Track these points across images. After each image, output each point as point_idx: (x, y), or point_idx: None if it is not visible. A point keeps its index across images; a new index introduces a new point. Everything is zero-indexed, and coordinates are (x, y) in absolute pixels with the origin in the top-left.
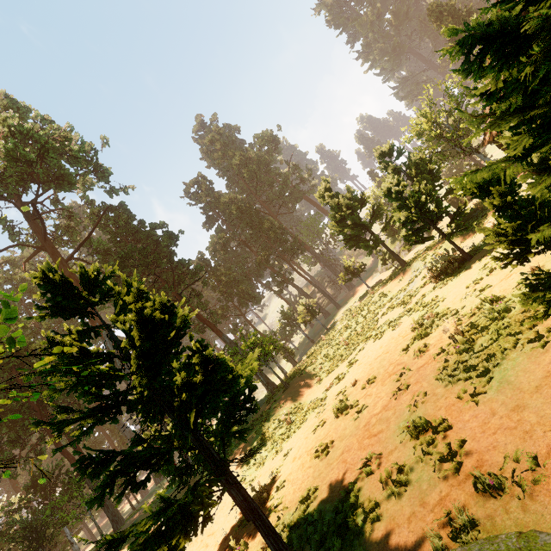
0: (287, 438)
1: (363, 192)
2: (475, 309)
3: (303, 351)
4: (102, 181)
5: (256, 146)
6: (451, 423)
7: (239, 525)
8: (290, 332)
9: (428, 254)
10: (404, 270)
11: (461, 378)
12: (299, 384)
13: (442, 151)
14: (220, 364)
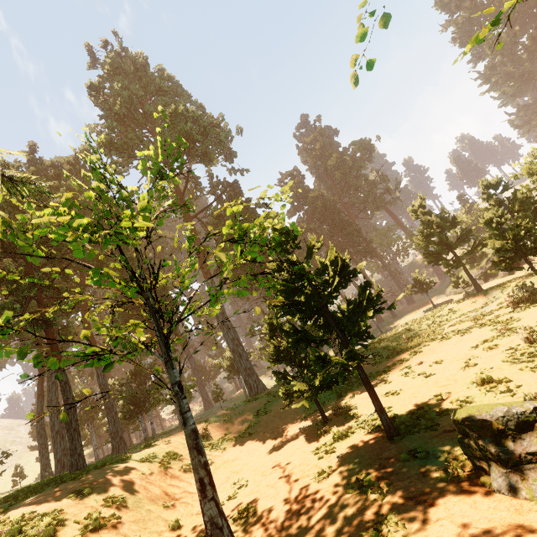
0: (349, 390)
1: (456, 215)
2: None
3: None
4: (228, 161)
5: (351, 152)
6: (511, 379)
7: (316, 425)
8: None
9: (509, 285)
10: (479, 294)
11: (524, 361)
12: None
13: None
14: (378, 296)
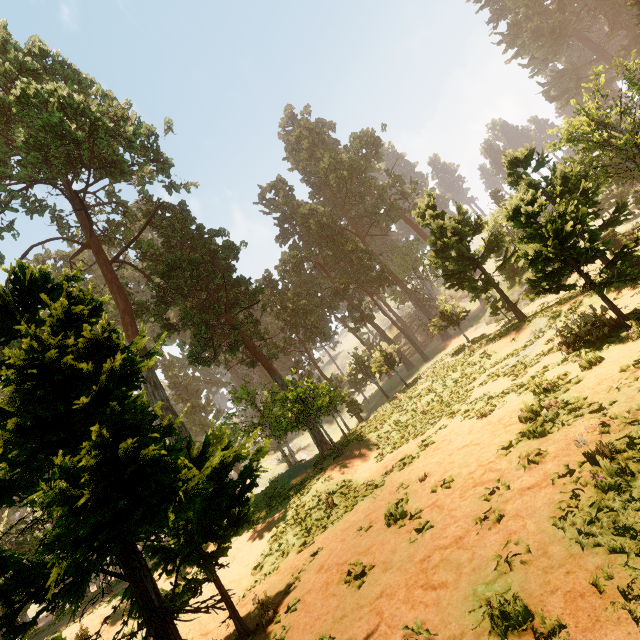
0: (322, 528)
1: (479, 215)
2: (637, 412)
3: (374, 406)
4: (161, 173)
5: (351, 148)
6: (574, 637)
7: None
8: (361, 381)
9: (560, 309)
10: (520, 326)
11: (601, 542)
12: (354, 454)
13: (605, 165)
14: (155, 465)
